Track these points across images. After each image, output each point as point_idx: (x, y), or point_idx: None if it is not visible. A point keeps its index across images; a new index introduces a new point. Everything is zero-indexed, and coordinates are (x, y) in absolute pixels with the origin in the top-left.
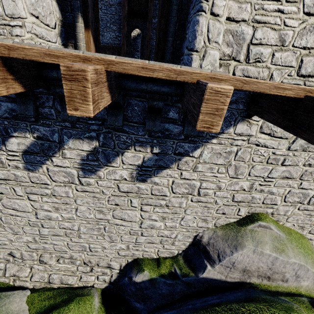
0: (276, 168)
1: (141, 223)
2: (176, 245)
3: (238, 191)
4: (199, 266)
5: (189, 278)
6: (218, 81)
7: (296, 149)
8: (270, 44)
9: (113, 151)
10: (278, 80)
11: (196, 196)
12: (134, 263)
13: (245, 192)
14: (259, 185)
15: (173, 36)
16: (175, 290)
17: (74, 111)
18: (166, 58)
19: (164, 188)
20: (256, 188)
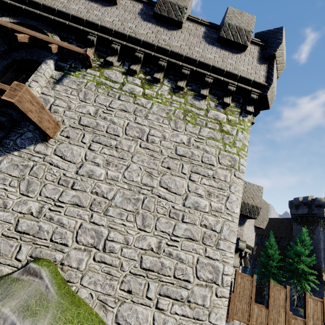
0: (67, 191)
1: None
2: None
3: (25, 214)
4: None
5: None
6: None
7: (83, 174)
8: (63, 107)
9: None
10: (68, 124)
11: None
12: None
13: (33, 218)
14: (49, 209)
15: None
16: None
17: None
18: None
19: None
20: (46, 214)
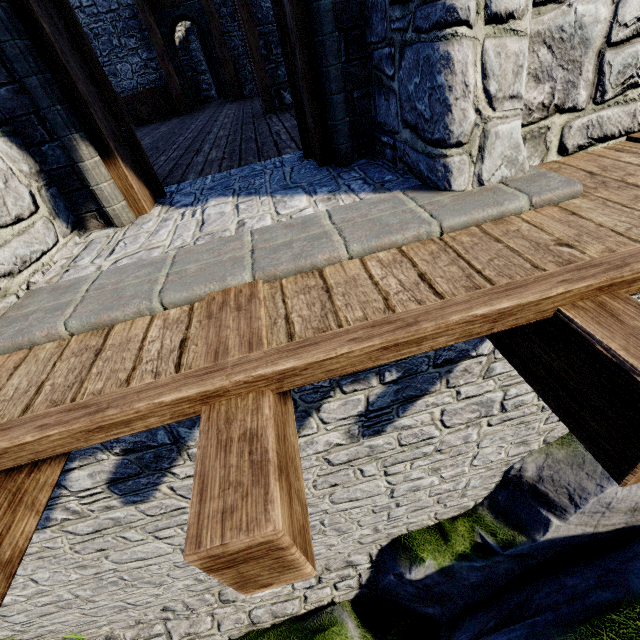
0: None
1: (391, 493)
2: (470, 495)
3: None
4: (533, 522)
5: (517, 548)
6: (621, 286)
7: None
8: None
9: (295, 413)
10: None
11: (499, 414)
12: (395, 547)
13: None
14: None
15: (343, 85)
16: (496, 572)
17: (261, 588)
18: (340, 150)
19: (426, 428)
20: None
